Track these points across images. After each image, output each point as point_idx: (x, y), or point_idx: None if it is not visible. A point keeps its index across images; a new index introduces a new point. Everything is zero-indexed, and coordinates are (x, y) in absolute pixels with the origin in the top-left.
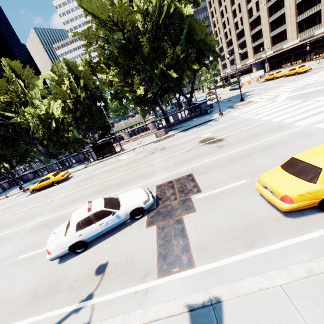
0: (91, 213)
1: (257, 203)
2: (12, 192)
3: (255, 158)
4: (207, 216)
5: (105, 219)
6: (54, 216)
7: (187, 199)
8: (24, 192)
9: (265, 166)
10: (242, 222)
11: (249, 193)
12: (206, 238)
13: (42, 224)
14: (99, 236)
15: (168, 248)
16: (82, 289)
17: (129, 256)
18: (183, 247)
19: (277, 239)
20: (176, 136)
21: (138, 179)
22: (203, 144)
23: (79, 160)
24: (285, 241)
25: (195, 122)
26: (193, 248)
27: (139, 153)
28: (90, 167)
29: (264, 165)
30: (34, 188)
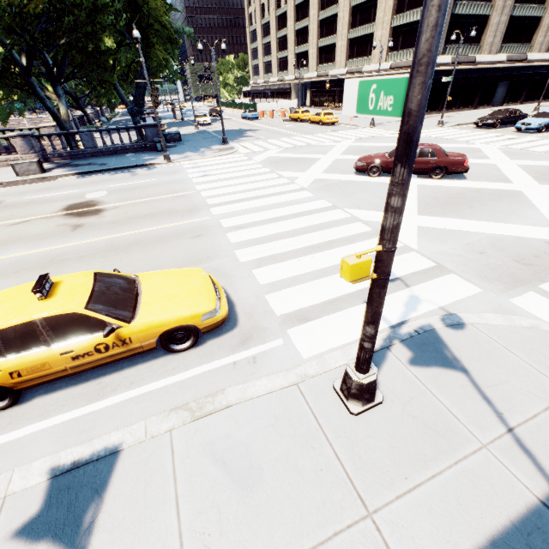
0: None
1: None
2: None
3: (79, 267)
4: None
5: None
6: None
7: None
8: None
9: None
10: None
11: None
12: None
13: None
14: None
15: None
16: None
17: None
18: None
19: None
20: (56, 182)
21: None
22: (64, 213)
23: None
24: None
25: (121, 161)
26: None
27: None
28: None
29: None
30: None
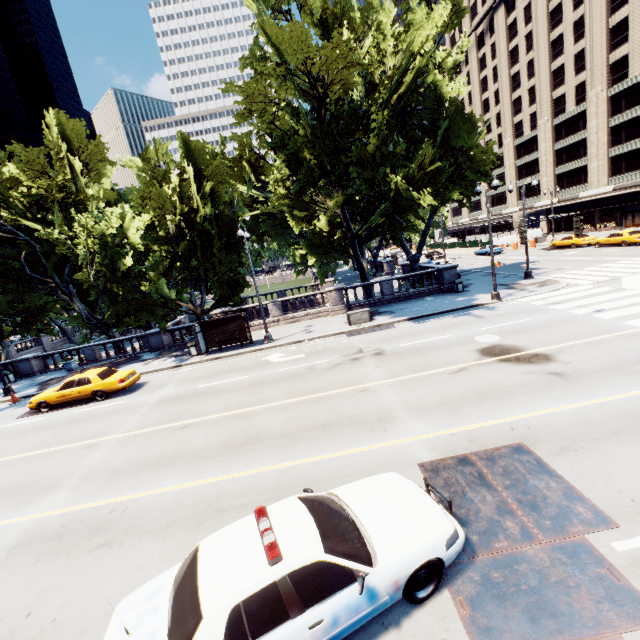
0: (282, 573)
1: None
2: None
3: None
4: None
5: (328, 604)
6: (98, 509)
7: (581, 549)
8: (13, 403)
9: None
10: None
11: None
12: None
13: (56, 531)
14: None
15: None
16: None
17: None
18: None
19: None
20: (401, 328)
21: (347, 429)
22: (496, 359)
23: (159, 345)
24: None
25: (435, 304)
26: None
27: (315, 354)
28: (188, 367)
29: None
30: (44, 400)
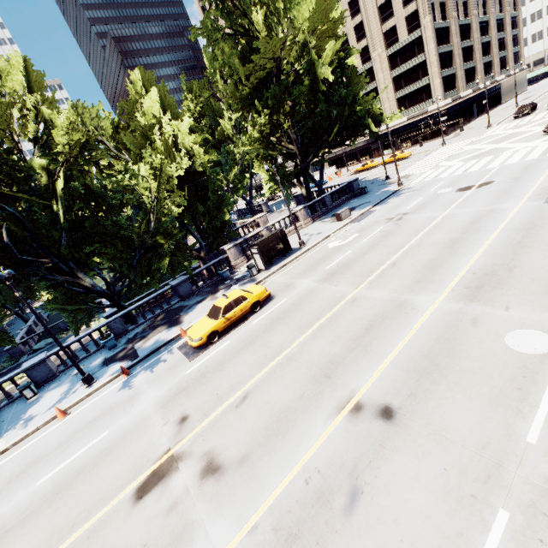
0: None
1: None
2: (40, 409)
3: None
4: None
5: None
6: (465, 278)
7: None
8: (129, 375)
9: None
10: None
11: None
12: None
13: (472, 288)
14: None
15: None
16: None
17: None
18: None
19: None
20: (382, 208)
21: (486, 218)
22: (473, 189)
23: (189, 292)
24: None
25: (369, 199)
26: None
27: (365, 231)
28: (273, 277)
29: None
30: (212, 331)
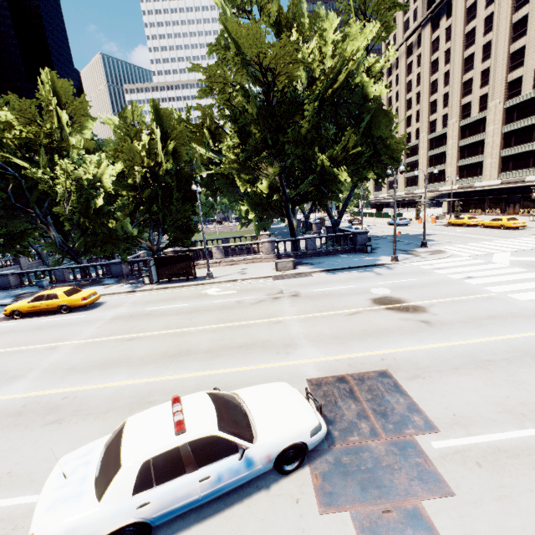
0: (184, 441)
1: None
2: None
3: (532, 373)
4: (501, 524)
5: (216, 466)
6: (53, 395)
7: (409, 445)
8: None
9: None
10: None
11: None
12: None
13: (17, 409)
14: (188, 511)
15: None
16: None
17: None
18: None
19: None
20: (316, 277)
21: (258, 350)
22: (383, 307)
23: (119, 273)
24: None
25: (347, 261)
26: None
27: (245, 292)
28: (141, 293)
29: None
30: (17, 309)
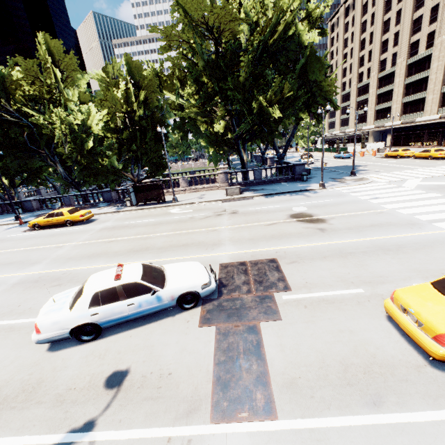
0: (119, 284)
1: (382, 332)
2: (3, 220)
3: (376, 260)
4: (300, 332)
5: (138, 298)
6: (57, 272)
7: (268, 297)
8: (20, 224)
9: (391, 275)
10: (359, 358)
11: (368, 311)
12: (298, 371)
13: (35, 279)
14: (123, 322)
15: (232, 371)
16: (77, 408)
17: (166, 368)
18: (257, 376)
19: (421, 404)
20: (255, 200)
21: (194, 247)
22: (295, 220)
23: (109, 199)
24: (436, 412)
25: (284, 187)
26: (275, 382)
27: (198, 211)
28: (124, 213)
29: (390, 273)
30: (37, 223)
